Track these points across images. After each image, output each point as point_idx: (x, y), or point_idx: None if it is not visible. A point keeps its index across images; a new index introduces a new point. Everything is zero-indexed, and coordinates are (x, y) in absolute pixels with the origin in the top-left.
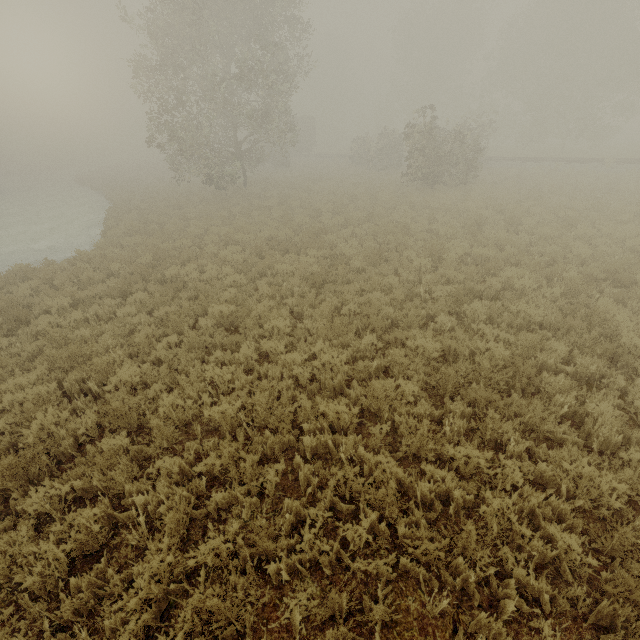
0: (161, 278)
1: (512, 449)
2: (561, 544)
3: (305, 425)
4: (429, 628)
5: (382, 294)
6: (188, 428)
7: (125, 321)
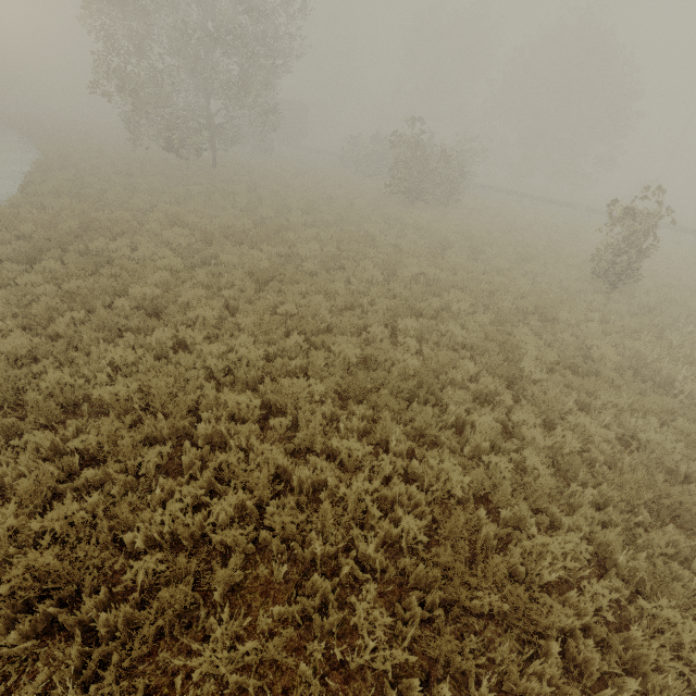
0: (84, 250)
1: (395, 448)
2: (404, 524)
3: (204, 413)
4: (272, 591)
5: (324, 299)
6: (77, 408)
7: (26, 290)
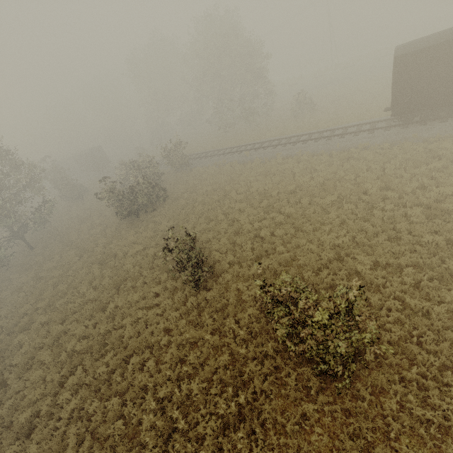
0: None
1: None
2: None
3: None
4: None
5: None
6: None
7: None
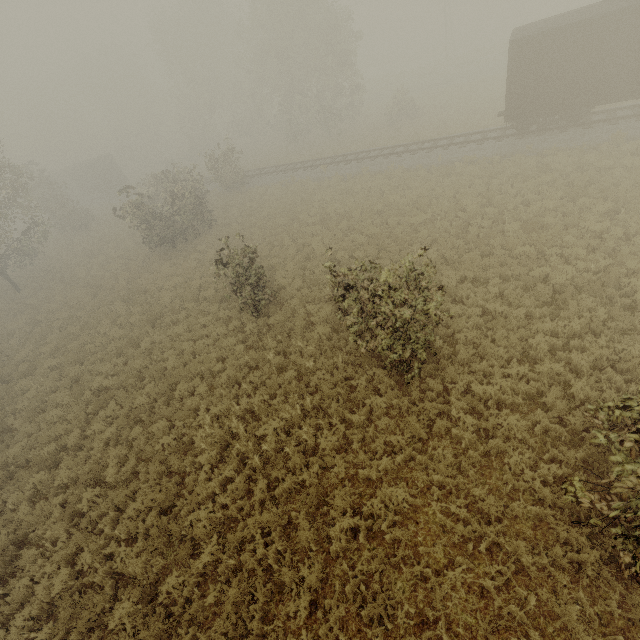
0: None
1: None
2: None
3: None
4: None
5: None
6: None
7: None
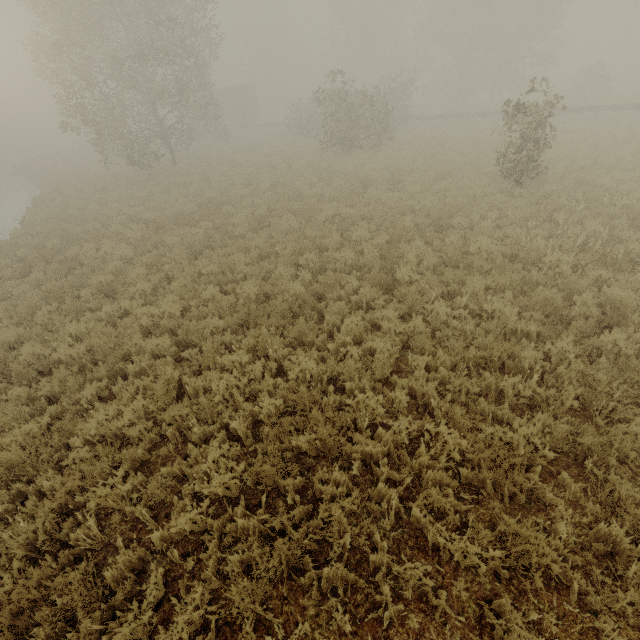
0: (65, 259)
1: (273, 355)
2: (262, 404)
3: (135, 357)
4: (168, 462)
5: (243, 255)
6: (52, 371)
7: (19, 298)
